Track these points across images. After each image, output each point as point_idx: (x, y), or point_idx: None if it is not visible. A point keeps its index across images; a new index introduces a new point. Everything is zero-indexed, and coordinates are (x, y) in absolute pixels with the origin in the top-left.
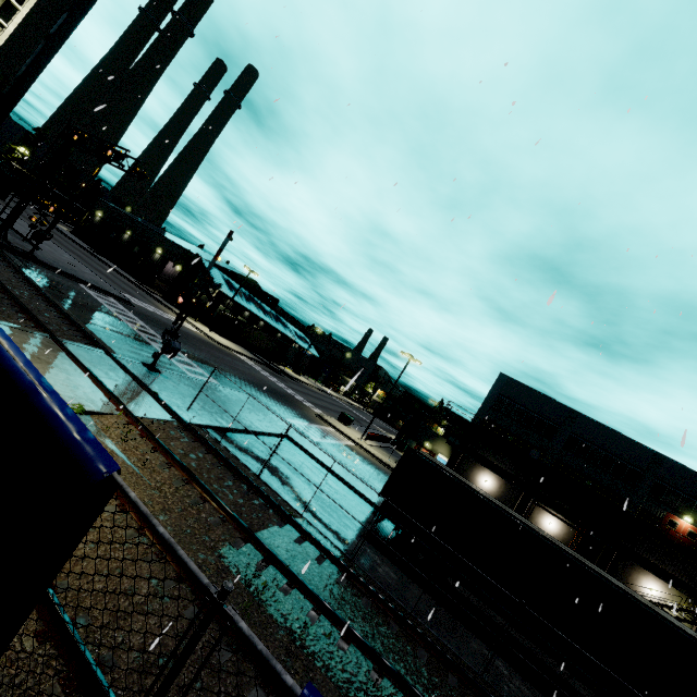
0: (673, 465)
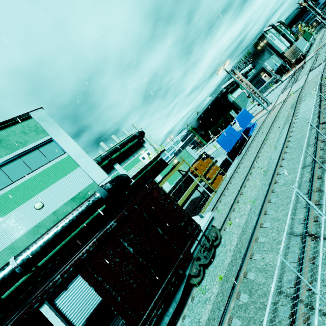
0: None
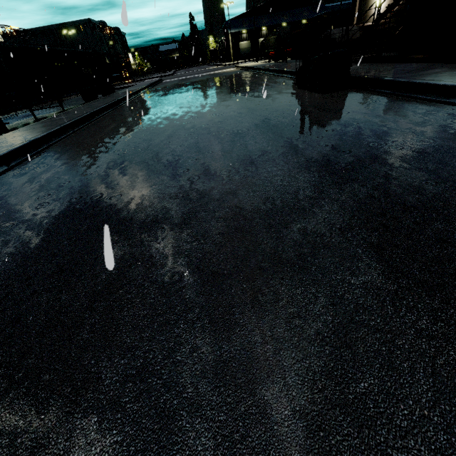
0: None
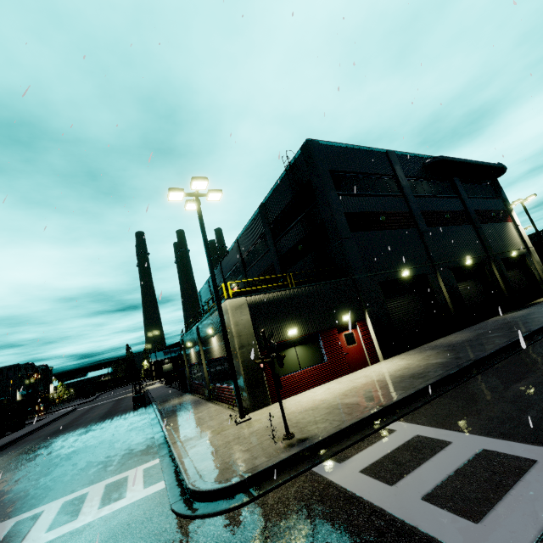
0: (223, 264)
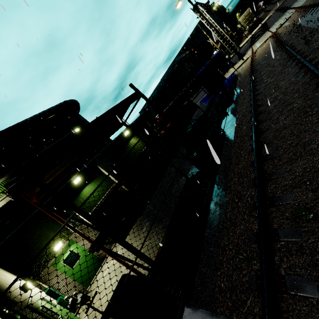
0: None
